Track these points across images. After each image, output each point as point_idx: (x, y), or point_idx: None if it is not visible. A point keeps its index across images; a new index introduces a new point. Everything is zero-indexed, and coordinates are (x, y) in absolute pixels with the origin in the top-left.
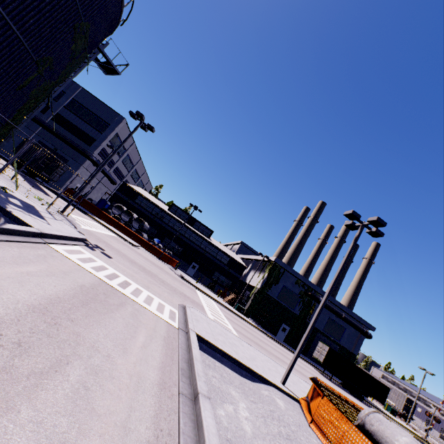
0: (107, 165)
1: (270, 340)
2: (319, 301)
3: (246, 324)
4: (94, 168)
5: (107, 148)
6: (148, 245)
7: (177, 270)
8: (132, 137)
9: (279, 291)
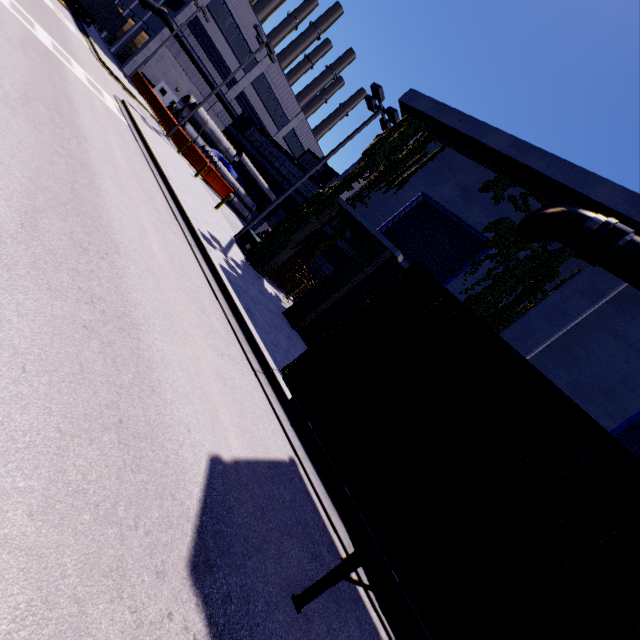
0: (221, 77)
1: (144, 200)
2: (585, 227)
3: (111, 135)
4: (190, 65)
5: (210, 30)
6: (170, 122)
7: (203, 182)
8: (263, 32)
9: (398, 214)
